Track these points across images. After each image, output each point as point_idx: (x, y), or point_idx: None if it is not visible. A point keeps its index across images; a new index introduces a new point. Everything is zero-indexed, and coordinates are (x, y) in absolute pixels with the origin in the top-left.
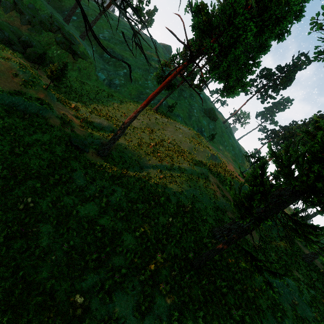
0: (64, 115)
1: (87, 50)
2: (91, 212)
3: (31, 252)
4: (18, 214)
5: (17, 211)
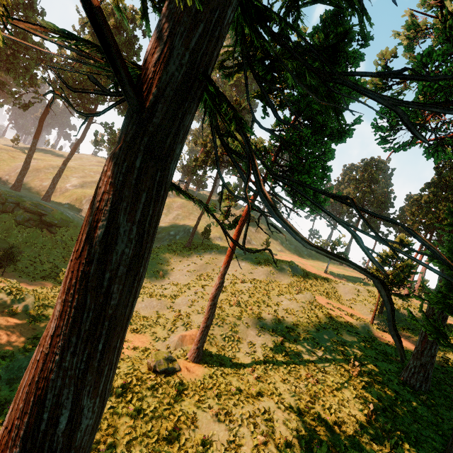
0: None
1: (65, 213)
2: None
3: None
4: None
5: None
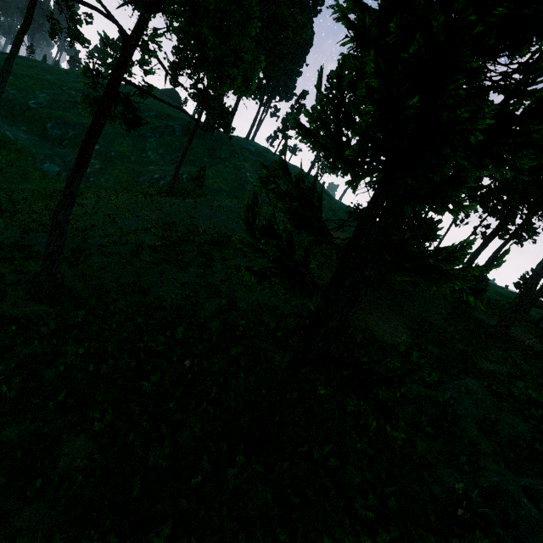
0: None
1: (4, 131)
2: None
3: None
4: None
5: None
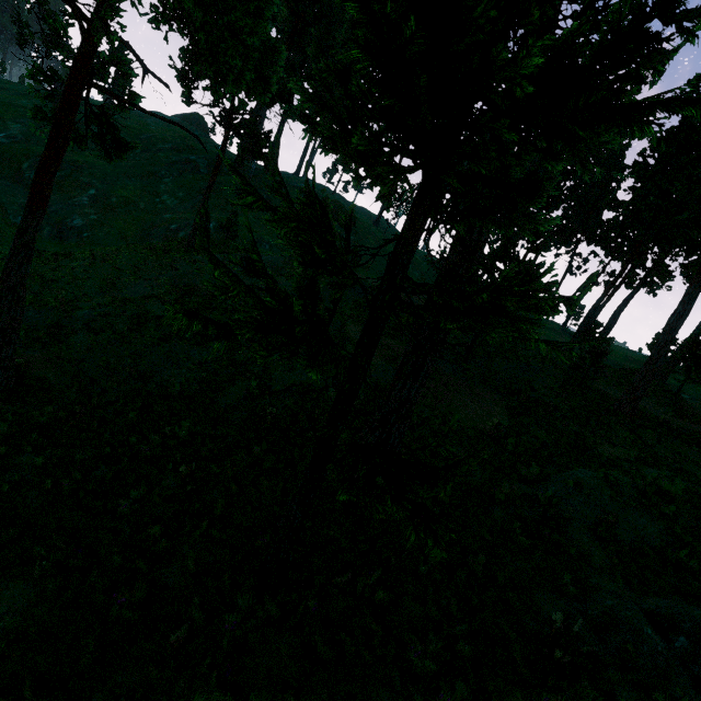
0: None
1: None
2: None
3: None
4: None
5: None
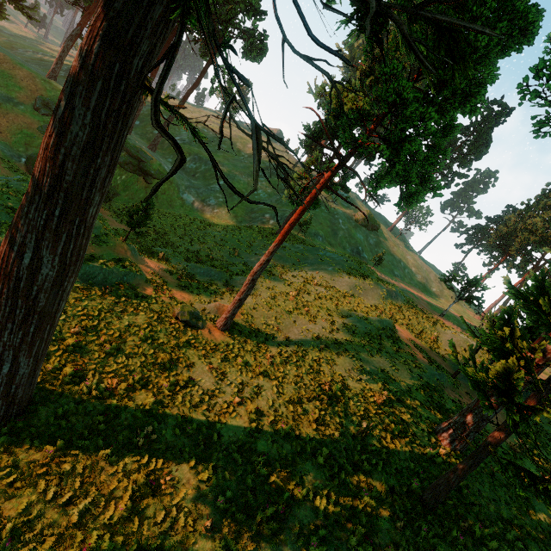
0: (154, 274)
1: (164, 166)
2: (238, 432)
3: (173, 519)
4: (137, 457)
5: (135, 452)
